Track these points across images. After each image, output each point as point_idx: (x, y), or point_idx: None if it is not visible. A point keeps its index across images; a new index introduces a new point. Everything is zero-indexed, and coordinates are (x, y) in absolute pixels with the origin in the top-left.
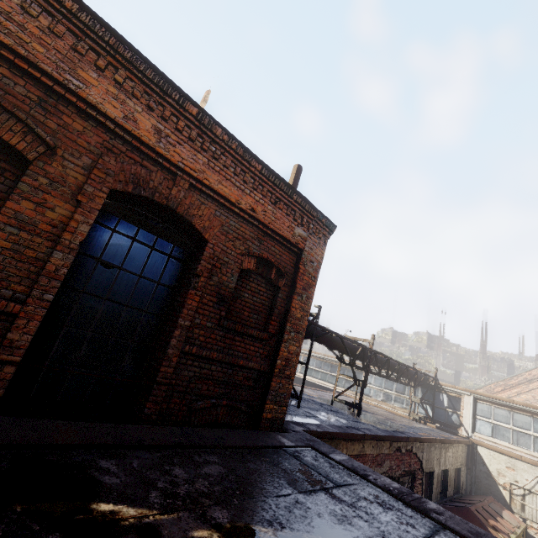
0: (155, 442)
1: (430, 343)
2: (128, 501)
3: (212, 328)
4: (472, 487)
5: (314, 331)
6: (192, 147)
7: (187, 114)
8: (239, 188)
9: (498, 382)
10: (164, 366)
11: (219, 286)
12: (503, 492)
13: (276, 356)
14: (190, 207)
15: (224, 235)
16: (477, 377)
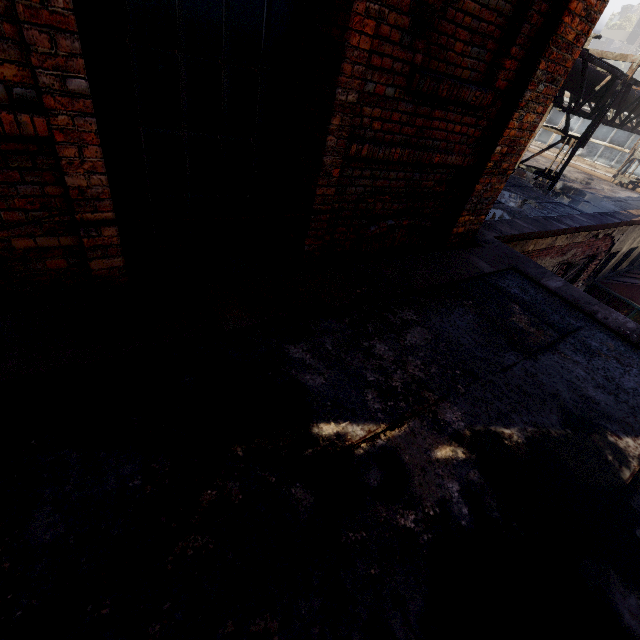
0: (337, 302)
1: None
2: (347, 414)
3: (394, 99)
4: None
5: None
6: None
7: None
8: None
9: None
10: (320, 186)
11: None
12: None
13: (497, 140)
14: None
15: None
16: None
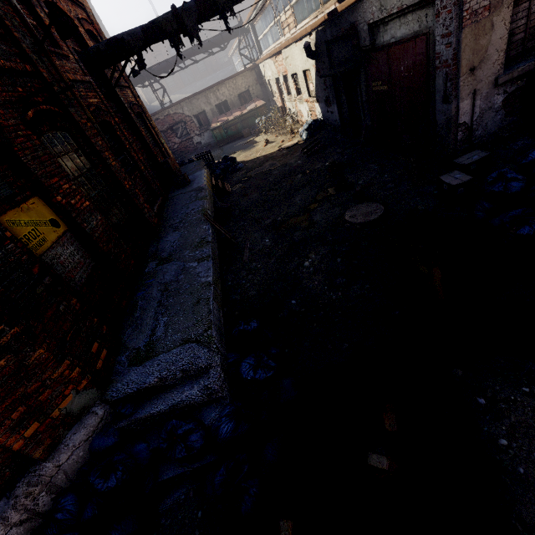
0: None
1: None
2: None
3: None
4: None
5: None
6: None
7: None
8: None
9: None
10: None
11: None
12: (269, 88)
13: None
14: None
15: None
16: None
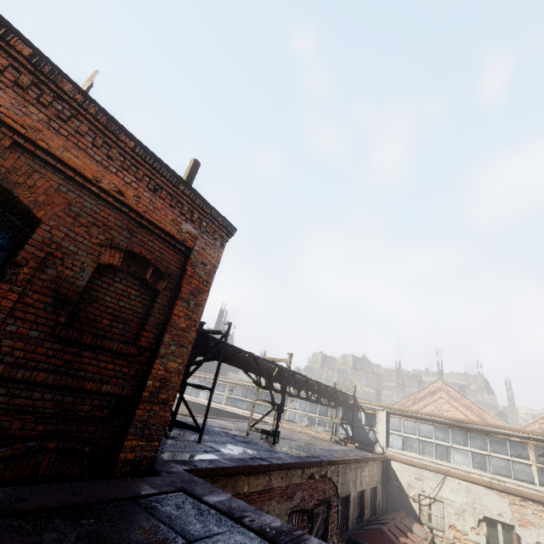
0: None
1: (355, 365)
2: None
3: (39, 338)
4: (388, 504)
5: (222, 351)
6: (20, 95)
7: (14, 52)
8: (99, 163)
9: (409, 397)
10: None
11: (59, 282)
12: (414, 504)
13: (147, 376)
14: (11, 171)
15: (72, 217)
16: (395, 394)
